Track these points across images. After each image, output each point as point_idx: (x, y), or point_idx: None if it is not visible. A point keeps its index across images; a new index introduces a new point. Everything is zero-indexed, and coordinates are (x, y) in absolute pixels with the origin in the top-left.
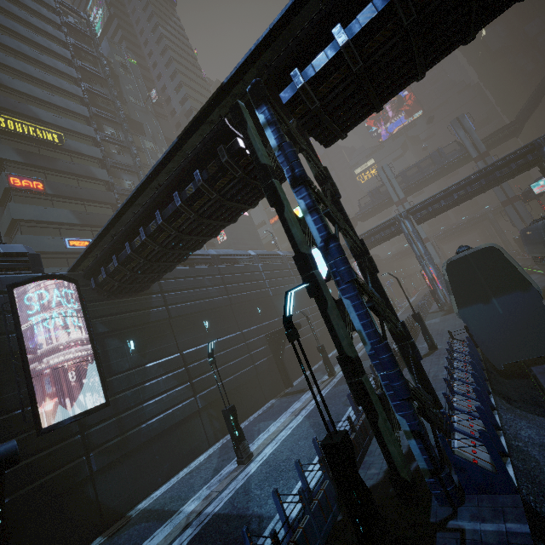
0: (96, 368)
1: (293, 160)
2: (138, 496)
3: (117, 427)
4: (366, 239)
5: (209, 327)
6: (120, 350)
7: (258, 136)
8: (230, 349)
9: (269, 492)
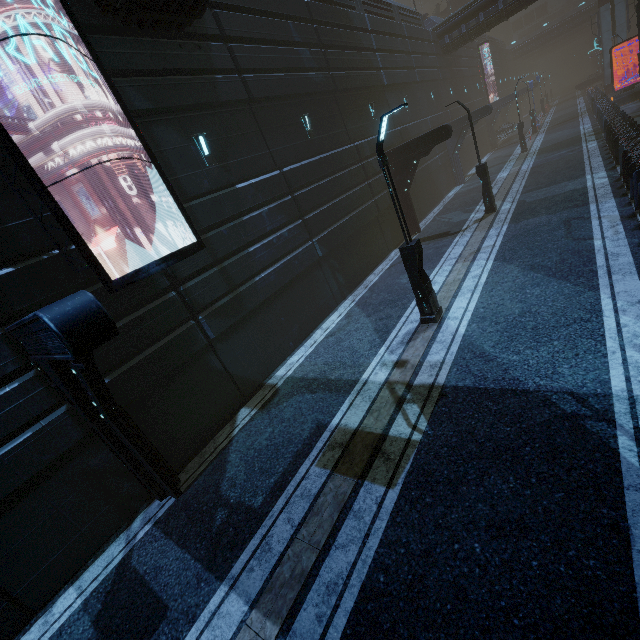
0: (160, 180)
1: None
2: (272, 364)
3: (224, 281)
4: None
5: (311, 129)
6: (186, 154)
7: None
8: (343, 172)
9: (544, 358)
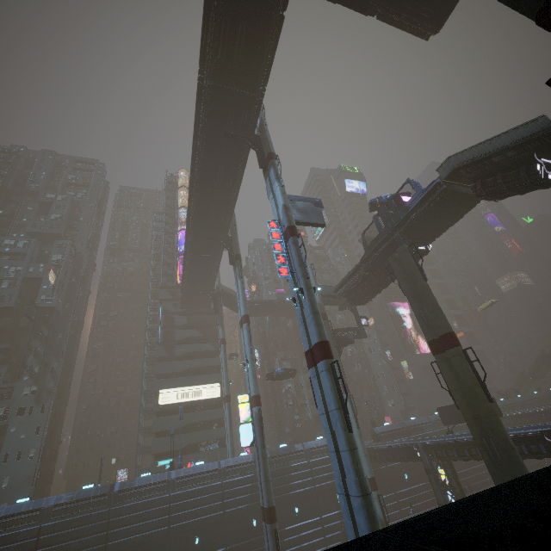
0: None
1: (434, 474)
2: None
3: None
4: (538, 414)
5: (407, 478)
6: None
7: (424, 456)
8: (420, 493)
9: None
